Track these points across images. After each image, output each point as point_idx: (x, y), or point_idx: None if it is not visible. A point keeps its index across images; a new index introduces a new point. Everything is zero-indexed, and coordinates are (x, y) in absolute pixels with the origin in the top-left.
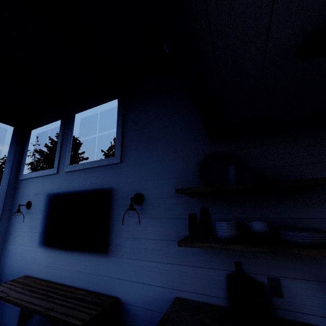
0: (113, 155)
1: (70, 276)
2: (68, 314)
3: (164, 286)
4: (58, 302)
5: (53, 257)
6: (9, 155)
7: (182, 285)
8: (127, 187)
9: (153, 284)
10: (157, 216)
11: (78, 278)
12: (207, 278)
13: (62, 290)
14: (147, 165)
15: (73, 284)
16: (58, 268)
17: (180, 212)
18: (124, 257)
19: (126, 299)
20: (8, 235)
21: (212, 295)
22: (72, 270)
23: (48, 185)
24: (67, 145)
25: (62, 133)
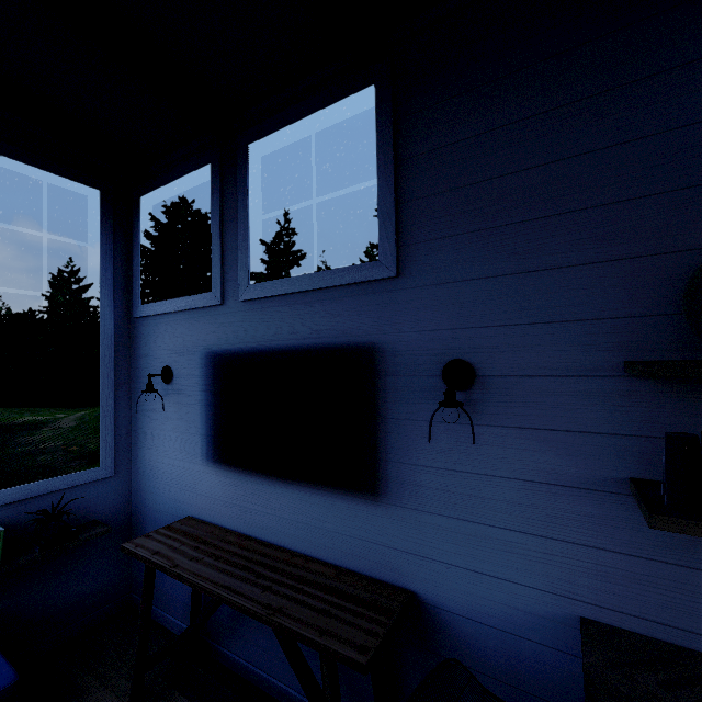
0: (287, 252)
1: (287, 532)
2: (321, 627)
3: (544, 588)
4: (286, 593)
5: (242, 488)
6: (104, 262)
7: (598, 594)
8: (422, 344)
9: (508, 580)
10: (518, 422)
11: (308, 537)
12: (684, 590)
13: (279, 561)
14: (483, 285)
15: (297, 549)
16: (257, 511)
17: (597, 418)
18: (423, 510)
19: (434, 598)
20: (135, 433)
21: (700, 633)
22: (290, 520)
23: (203, 331)
24: (238, 232)
25: (220, 201)
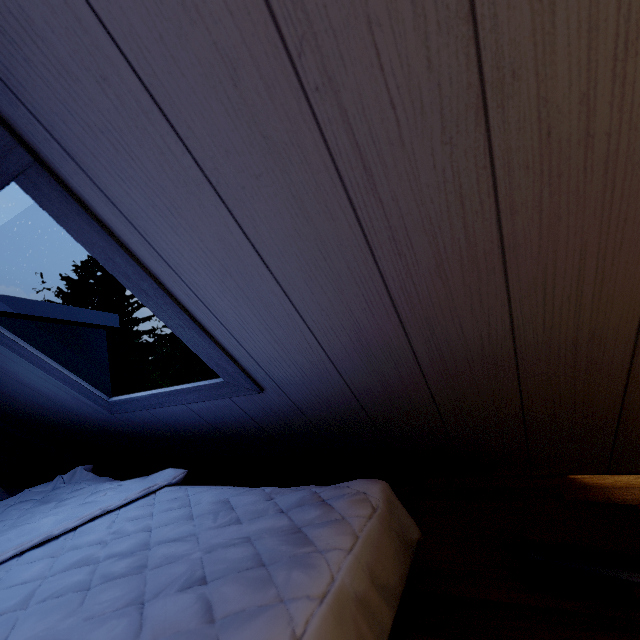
0: None
1: None
2: None
3: None
4: None
5: None
6: None
7: None
8: None
9: None
10: None
11: None
12: None
13: None
14: None
15: None
16: None
17: None
18: None
19: None
20: None
21: None
22: None
23: None
24: None
25: None
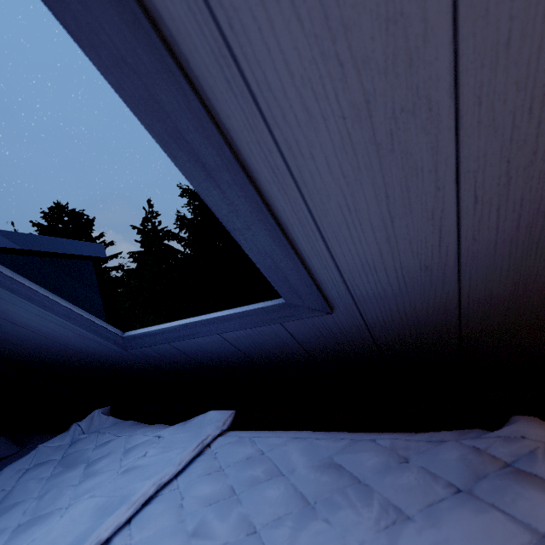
0: (153, 231)
1: None
2: None
3: None
4: None
5: None
6: None
7: None
8: None
9: None
10: None
11: None
12: None
13: None
14: None
15: None
16: None
17: None
18: None
19: None
20: None
21: None
22: None
23: None
24: None
25: None
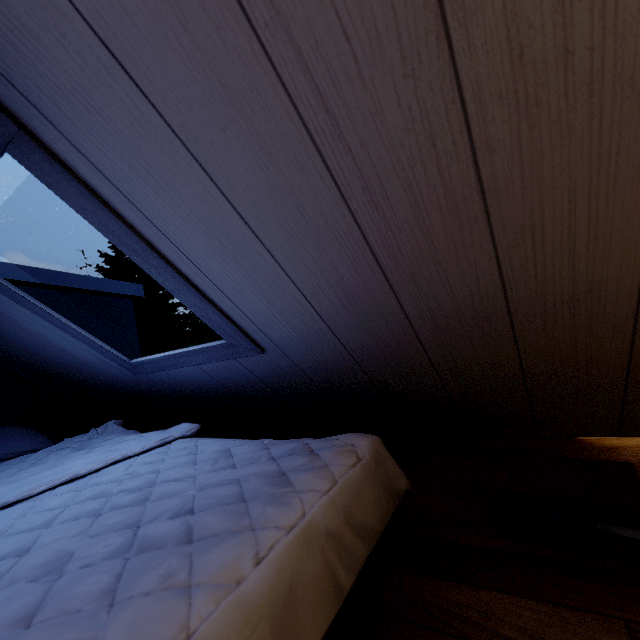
0: None
1: None
2: None
3: None
4: None
5: None
6: None
7: None
8: None
9: None
10: None
11: None
12: None
13: None
14: None
15: None
16: None
17: None
18: None
19: None
20: None
21: None
22: None
23: None
24: None
25: None
